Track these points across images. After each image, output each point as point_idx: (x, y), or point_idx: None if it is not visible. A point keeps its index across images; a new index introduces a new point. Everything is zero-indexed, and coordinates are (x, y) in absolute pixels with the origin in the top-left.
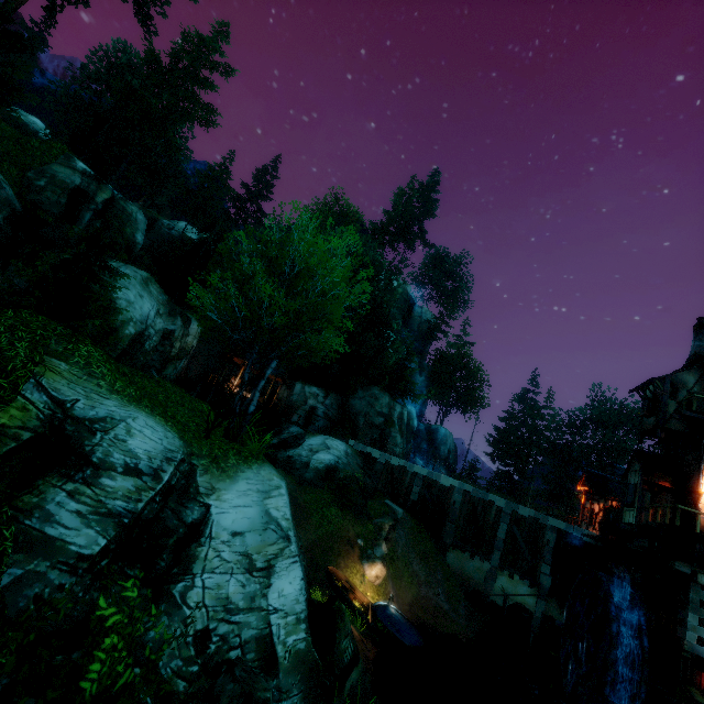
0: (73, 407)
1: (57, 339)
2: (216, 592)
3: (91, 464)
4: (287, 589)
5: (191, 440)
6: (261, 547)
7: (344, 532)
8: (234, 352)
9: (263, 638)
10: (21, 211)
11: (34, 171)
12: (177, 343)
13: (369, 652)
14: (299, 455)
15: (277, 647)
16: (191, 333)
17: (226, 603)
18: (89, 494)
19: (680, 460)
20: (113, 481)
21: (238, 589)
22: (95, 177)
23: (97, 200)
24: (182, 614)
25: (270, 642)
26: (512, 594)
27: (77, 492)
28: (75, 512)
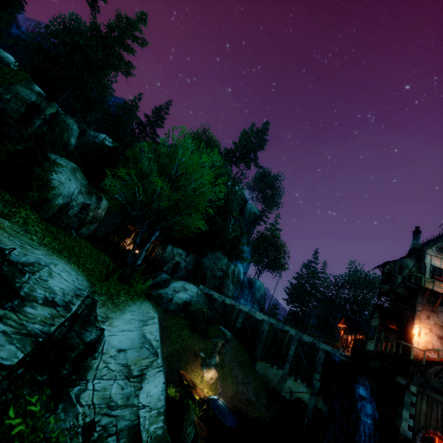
0: (10, 253)
1: (4, 203)
2: (102, 393)
3: (19, 296)
4: (153, 390)
5: (95, 282)
6: (137, 360)
7: (192, 347)
8: (129, 222)
9: (133, 427)
10: None
11: (3, 88)
12: (91, 213)
13: (202, 432)
14: (166, 293)
15: (142, 433)
16: (102, 207)
17: (108, 401)
18: (14, 319)
19: (402, 312)
20: (34, 309)
21: (118, 390)
22: (46, 98)
23: (46, 113)
24: (75, 410)
25: (137, 430)
26: (295, 392)
27: (5, 316)
28: (2, 331)
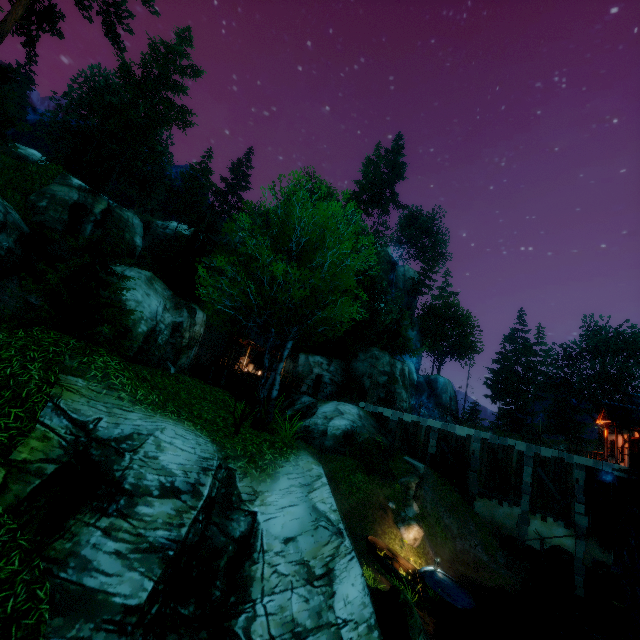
0: (96, 428)
1: (71, 353)
2: (280, 616)
3: (124, 492)
4: (351, 593)
5: (223, 440)
6: (315, 550)
7: (375, 497)
8: (239, 334)
9: None
10: (29, 233)
11: (35, 193)
12: (186, 334)
13: (427, 626)
14: (315, 424)
15: None
16: (198, 322)
17: (292, 627)
18: (126, 528)
19: None
20: (150, 507)
21: (301, 605)
22: (90, 191)
23: (95, 212)
24: None
25: None
26: (548, 537)
27: (113, 528)
28: (113, 553)
